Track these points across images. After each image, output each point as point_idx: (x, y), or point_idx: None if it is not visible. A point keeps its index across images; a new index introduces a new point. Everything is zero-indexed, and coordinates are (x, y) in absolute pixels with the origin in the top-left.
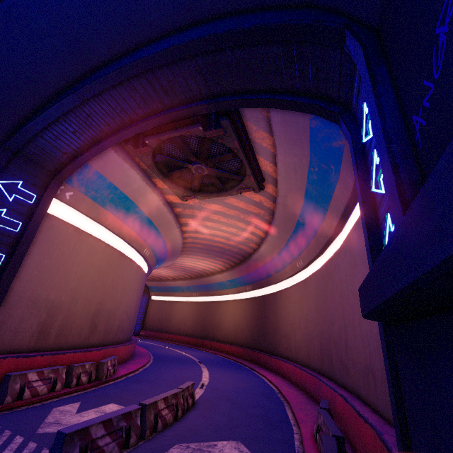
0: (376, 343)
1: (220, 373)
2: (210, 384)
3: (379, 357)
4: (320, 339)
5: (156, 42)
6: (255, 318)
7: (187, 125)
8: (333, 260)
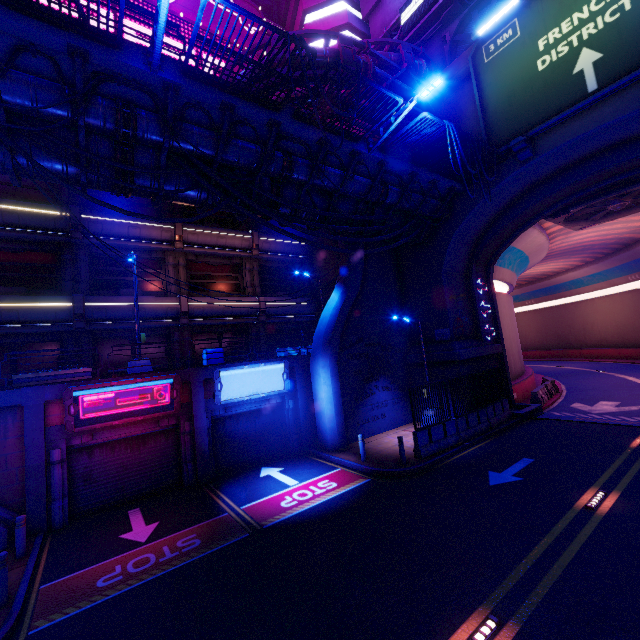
0: None
1: None
2: None
3: None
4: None
5: (610, 152)
6: None
7: (624, 187)
8: None
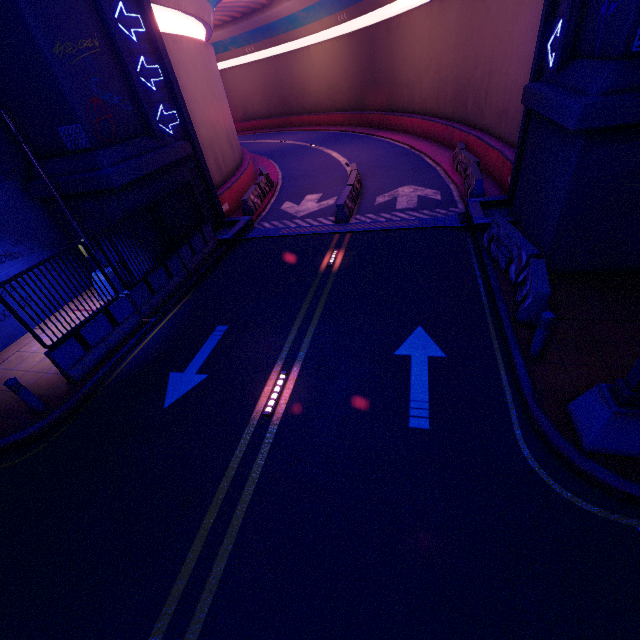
0: (517, 92)
1: (346, 150)
2: (351, 162)
3: (515, 103)
4: (457, 85)
5: None
6: (358, 68)
7: None
8: None
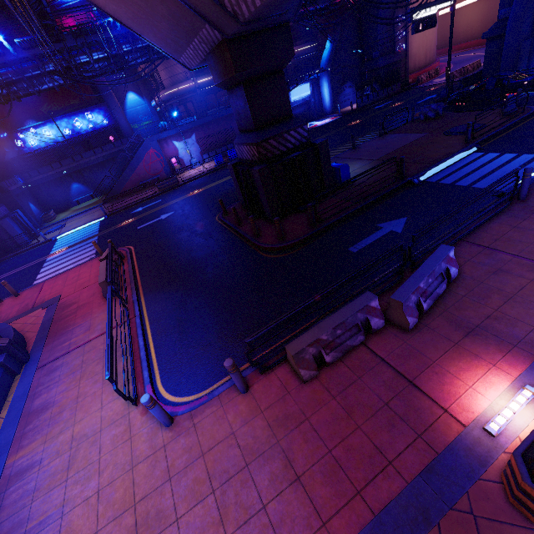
0: None
1: None
2: None
3: None
4: None
5: None
6: None
7: None
8: None
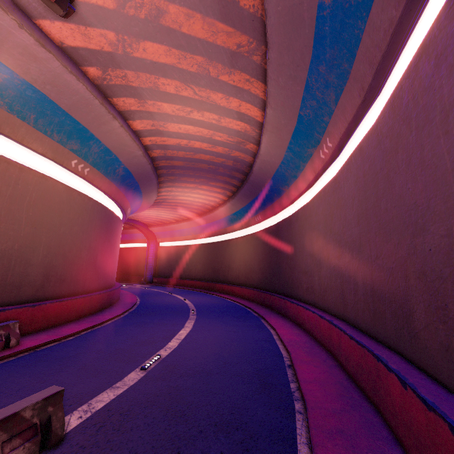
0: None
1: (209, 328)
2: (171, 356)
3: None
4: (372, 272)
5: None
6: (267, 254)
7: None
8: (428, 46)
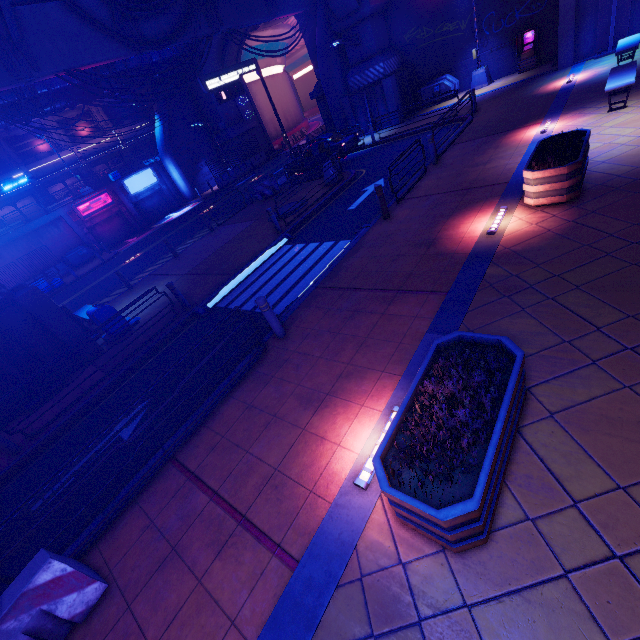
0: None
1: None
2: None
3: None
4: None
5: None
6: None
7: None
8: None
